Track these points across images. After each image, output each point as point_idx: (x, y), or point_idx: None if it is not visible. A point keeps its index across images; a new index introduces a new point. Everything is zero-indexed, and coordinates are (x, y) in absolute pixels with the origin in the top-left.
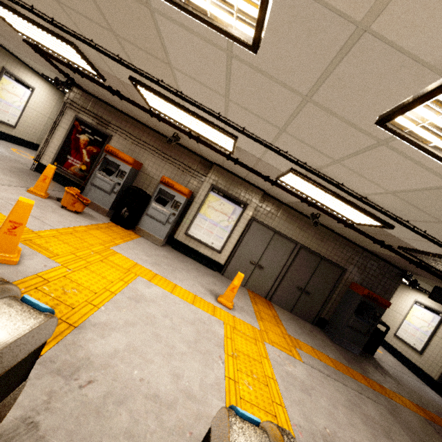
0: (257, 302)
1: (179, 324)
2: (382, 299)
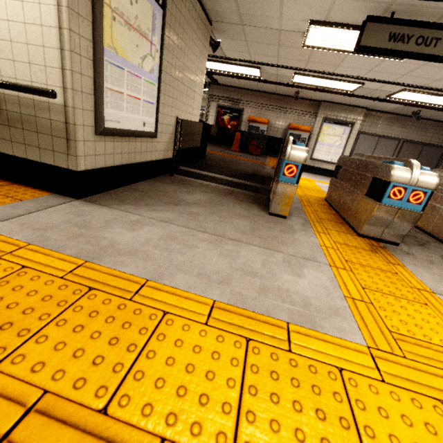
0: None
1: None
2: None
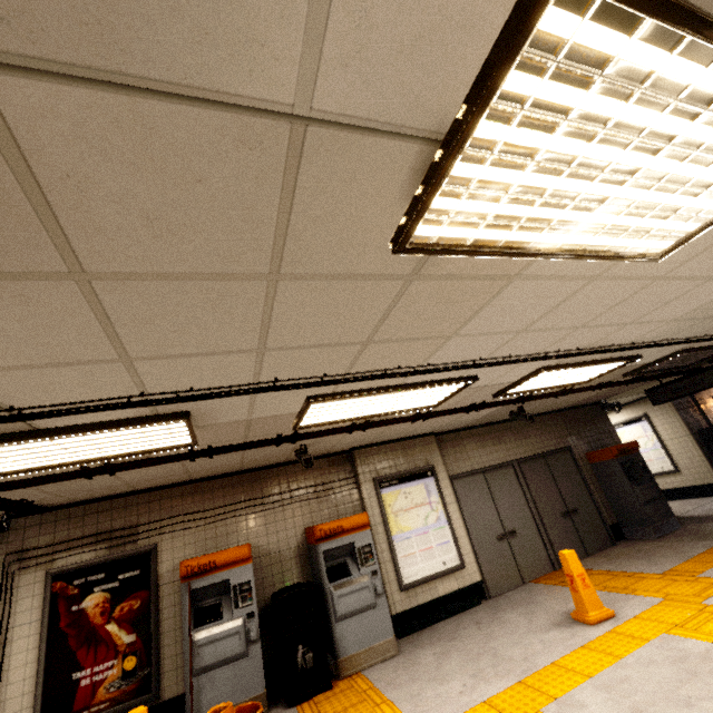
0: None
1: (705, 691)
2: (628, 443)
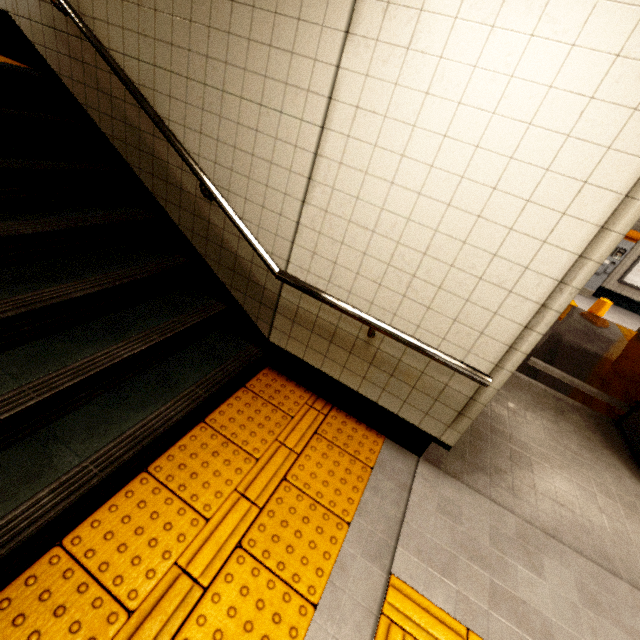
0: None
1: None
2: None
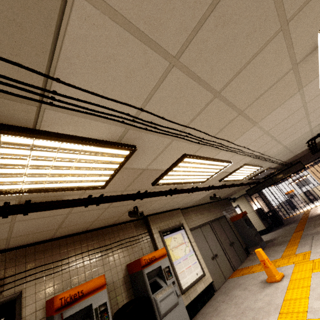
0: (248, 272)
1: None
2: (244, 212)
